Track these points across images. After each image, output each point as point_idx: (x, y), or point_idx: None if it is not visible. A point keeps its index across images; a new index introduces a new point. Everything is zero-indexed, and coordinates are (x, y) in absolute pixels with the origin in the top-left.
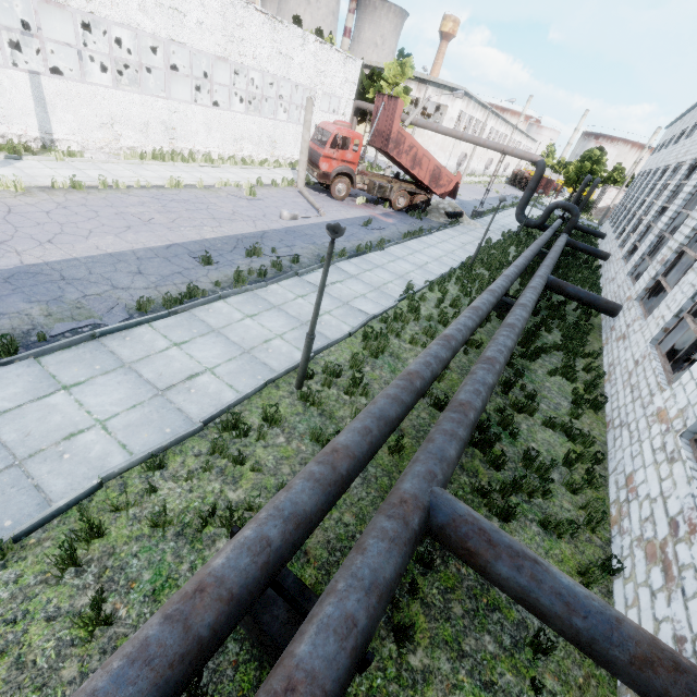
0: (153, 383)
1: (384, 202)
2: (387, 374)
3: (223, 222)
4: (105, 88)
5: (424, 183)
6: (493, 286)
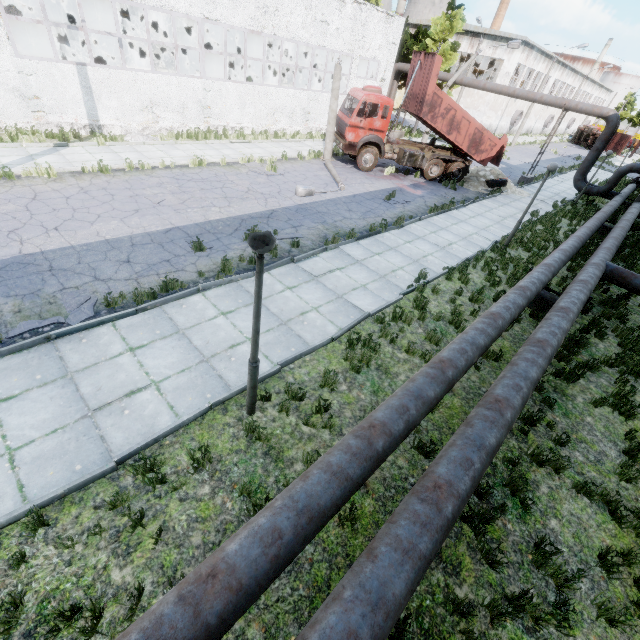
0: (86, 401)
1: (417, 170)
2: (366, 395)
3: (234, 201)
4: (144, 73)
5: (461, 149)
6: (526, 282)
